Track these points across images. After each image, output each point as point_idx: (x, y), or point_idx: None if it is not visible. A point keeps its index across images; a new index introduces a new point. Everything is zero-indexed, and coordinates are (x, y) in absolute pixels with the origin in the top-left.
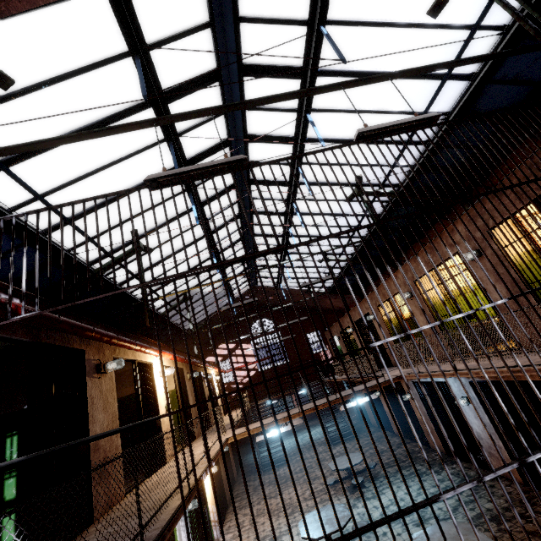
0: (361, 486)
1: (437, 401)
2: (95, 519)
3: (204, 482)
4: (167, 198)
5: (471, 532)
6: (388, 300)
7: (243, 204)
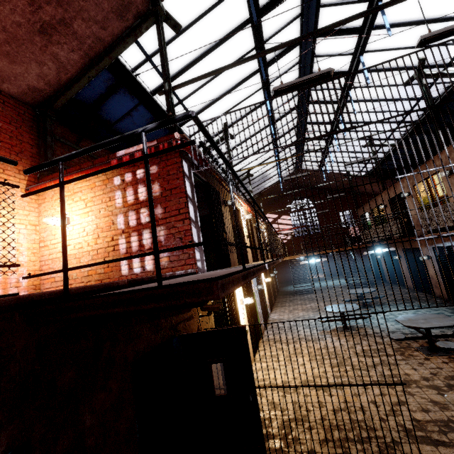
0: (369, 306)
1: (452, 264)
2: (231, 266)
3: (263, 284)
4: (248, 95)
5: (444, 317)
6: (425, 179)
7: (302, 95)
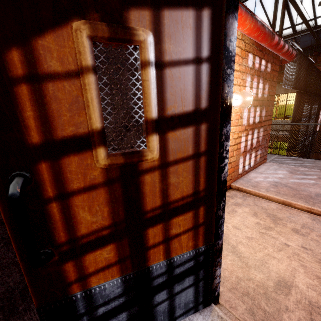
0: None
1: None
2: None
3: None
4: None
5: None
6: None
7: None
